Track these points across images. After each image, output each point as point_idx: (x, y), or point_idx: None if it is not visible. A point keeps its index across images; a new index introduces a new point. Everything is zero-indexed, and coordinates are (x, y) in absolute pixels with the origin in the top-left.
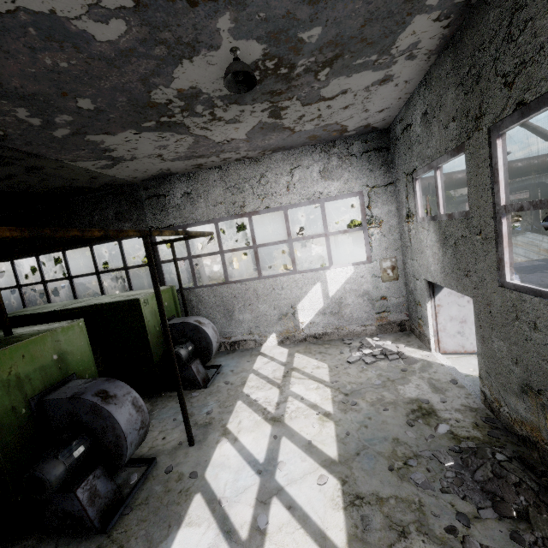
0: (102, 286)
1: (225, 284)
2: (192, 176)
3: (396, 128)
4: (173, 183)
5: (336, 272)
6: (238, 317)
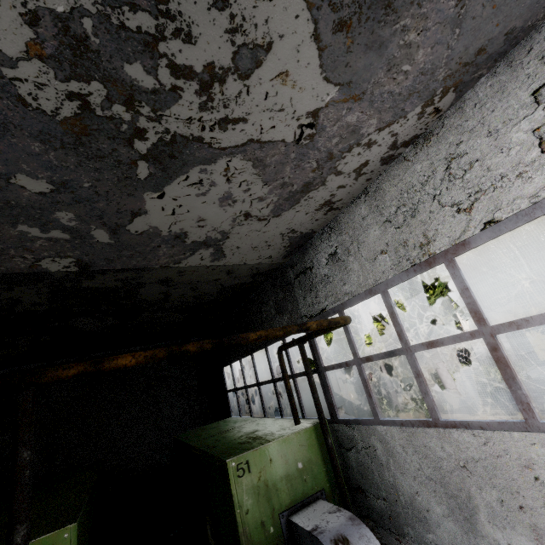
0: (278, 398)
1: (432, 427)
2: (332, 227)
3: None
4: (314, 247)
5: None
6: (492, 533)
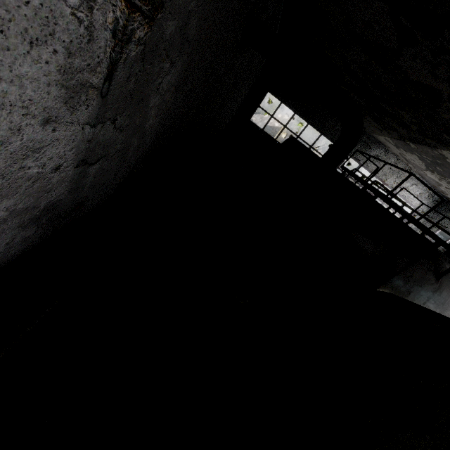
0: None
1: None
2: (387, 152)
3: None
4: (378, 147)
5: None
6: None
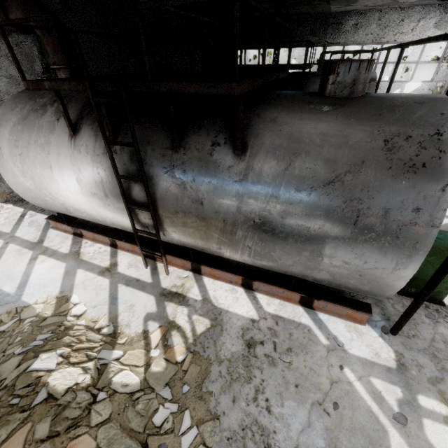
0: None
1: None
2: (362, 14)
3: None
4: (350, 16)
5: (411, 85)
6: None
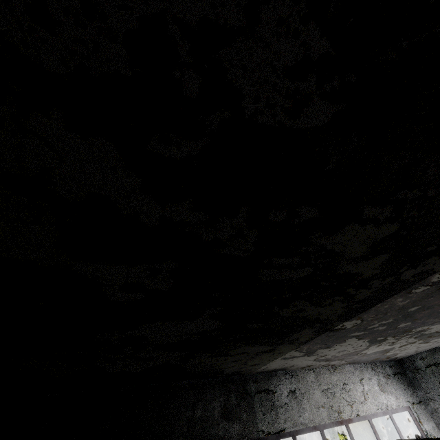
0: None
1: None
2: (293, 374)
3: (414, 361)
4: (279, 379)
5: None
6: None
